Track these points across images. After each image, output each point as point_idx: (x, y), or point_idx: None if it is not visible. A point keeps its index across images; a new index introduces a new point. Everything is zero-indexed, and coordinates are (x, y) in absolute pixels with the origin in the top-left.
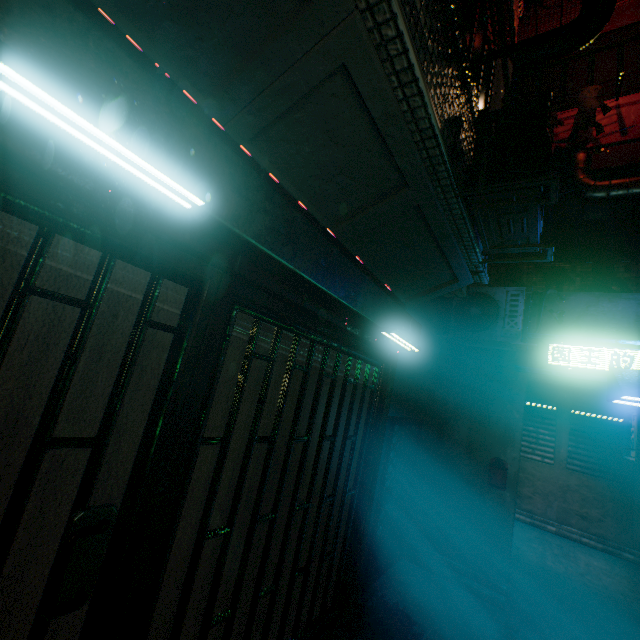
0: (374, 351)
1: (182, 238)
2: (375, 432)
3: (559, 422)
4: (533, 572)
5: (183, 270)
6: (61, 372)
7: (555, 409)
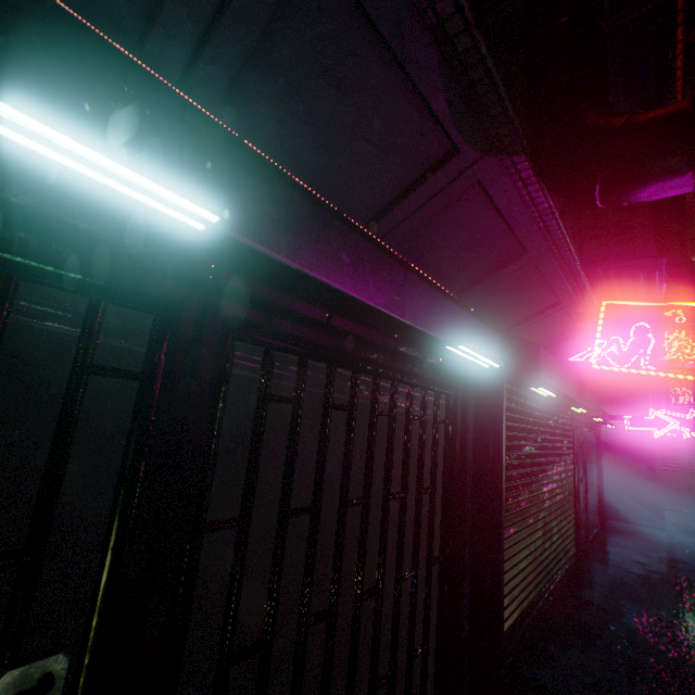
0: (595, 428)
1: (585, 421)
2: (598, 459)
3: (679, 443)
4: (676, 524)
5: (581, 426)
6: (579, 452)
7: (675, 435)
